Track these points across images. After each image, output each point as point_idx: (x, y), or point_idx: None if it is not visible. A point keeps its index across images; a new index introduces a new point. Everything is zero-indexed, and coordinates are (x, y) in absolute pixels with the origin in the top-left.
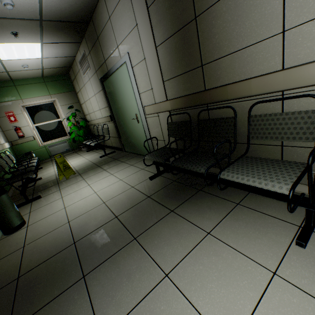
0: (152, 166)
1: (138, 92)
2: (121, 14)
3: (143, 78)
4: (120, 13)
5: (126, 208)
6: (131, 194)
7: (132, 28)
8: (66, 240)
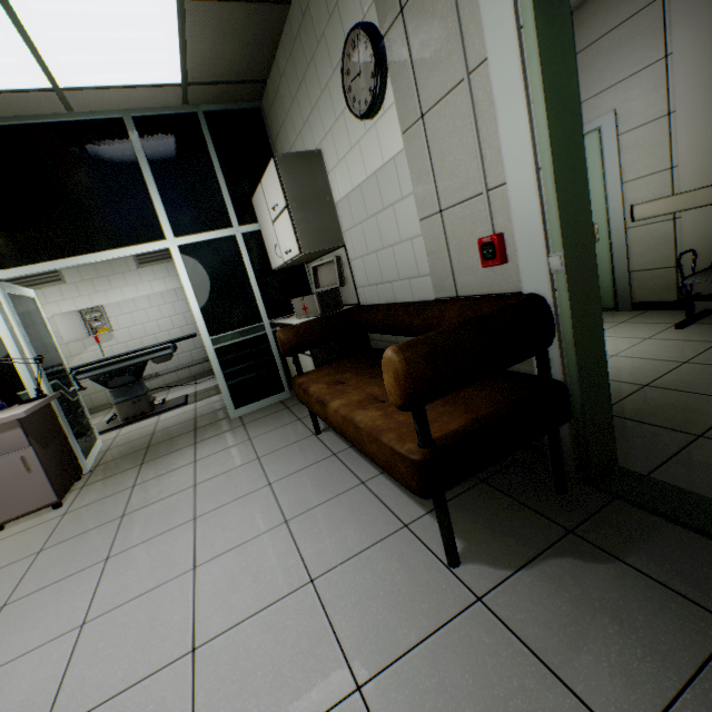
0: (640, 317)
1: (620, 181)
2: (618, 45)
3: (647, 151)
4: (617, 42)
5: (689, 355)
6: (665, 344)
7: (645, 64)
8: (618, 385)
